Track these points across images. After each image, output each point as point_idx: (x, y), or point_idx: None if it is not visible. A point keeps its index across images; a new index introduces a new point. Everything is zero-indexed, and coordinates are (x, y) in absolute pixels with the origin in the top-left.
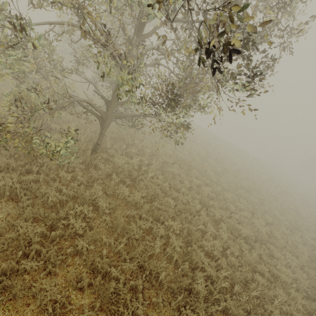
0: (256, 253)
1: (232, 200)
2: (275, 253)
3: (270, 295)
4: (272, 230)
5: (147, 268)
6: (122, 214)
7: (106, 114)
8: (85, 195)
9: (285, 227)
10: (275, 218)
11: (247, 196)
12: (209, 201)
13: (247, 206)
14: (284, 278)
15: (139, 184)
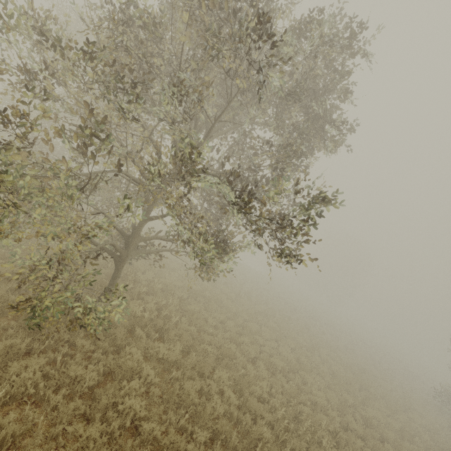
0: (293, 384)
1: (257, 330)
2: (307, 378)
3: (318, 420)
4: (297, 355)
5: (220, 432)
6: (162, 380)
7: (127, 252)
8: (126, 366)
9: (305, 349)
10: (295, 341)
11: (266, 323)
12: (240, 337)
13: (270, 334)
14: (321, 401)
15: (169, 335)
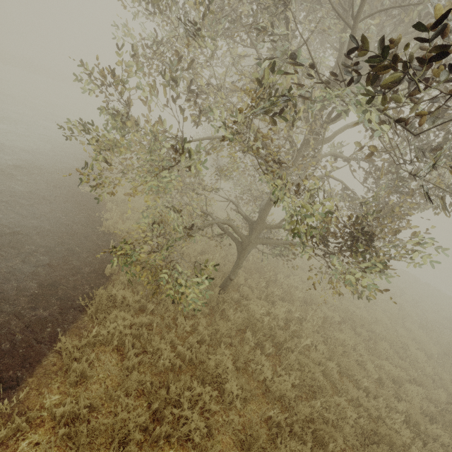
0: None
1: None
2: None
3: None
4: None
5: None
6: (258, 412)
7: (249, 239)
8: (208, 365)
9: None
10: None
11: None
12: (428, 424)
13: None
14: None
15: (288, 358)
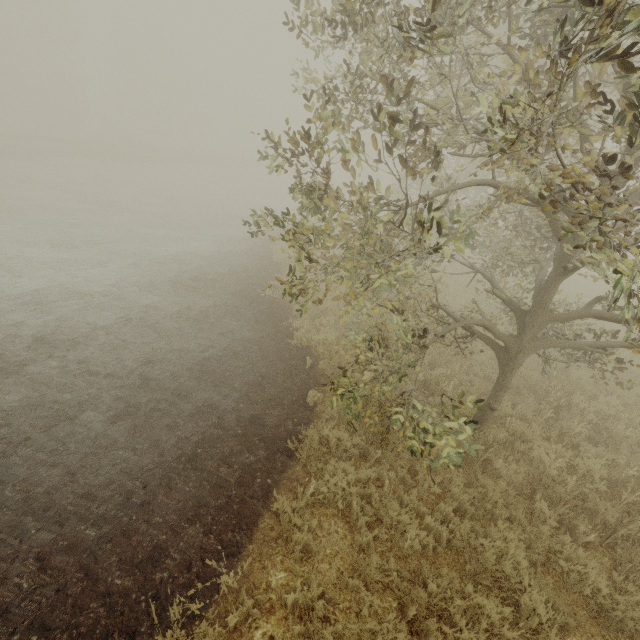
0: None
1: None
2: None
3: None
4: None
5: None
6: None
7: (519, 341)
8: (484, 557)
9: None
10: None
11: None
12: None
13: None
14: None
15: (632, 557)
